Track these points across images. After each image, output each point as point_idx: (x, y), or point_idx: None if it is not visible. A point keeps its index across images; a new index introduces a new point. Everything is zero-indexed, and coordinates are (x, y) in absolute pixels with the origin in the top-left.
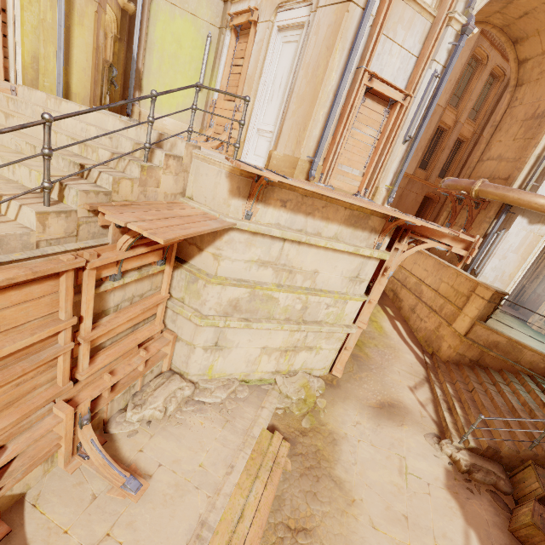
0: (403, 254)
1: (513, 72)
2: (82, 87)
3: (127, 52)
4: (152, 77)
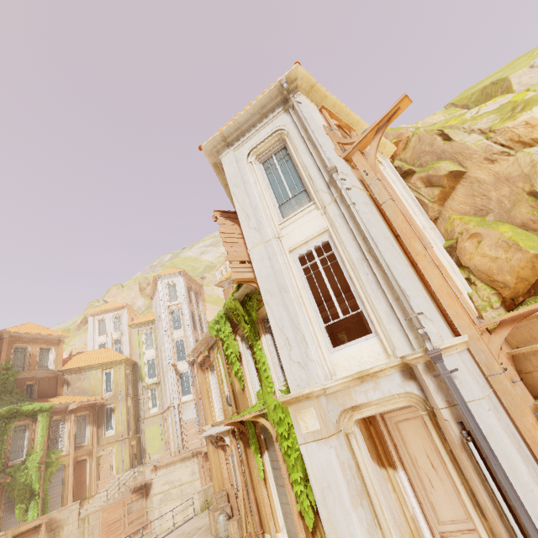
0: (201, 459)
1: None
2: (128, 466)
3: (140, 445)
4: (148, 447)
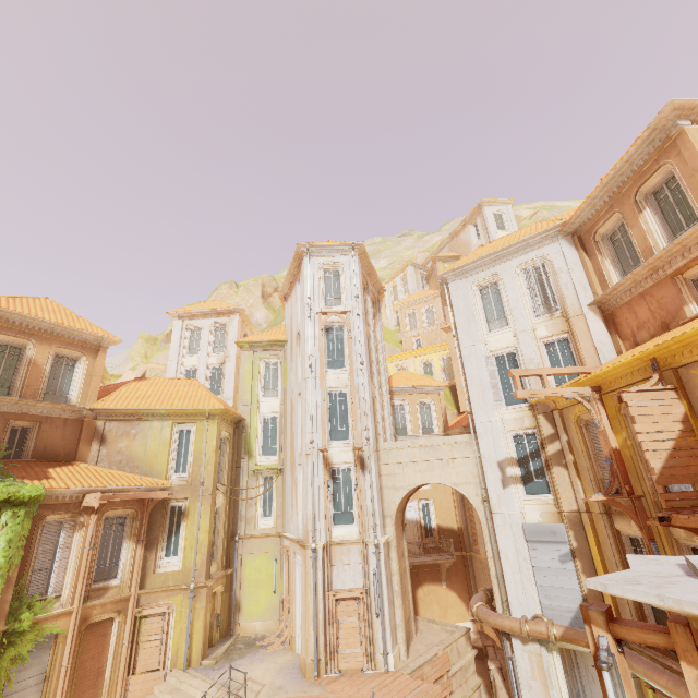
0: None
1: None
2: (197, 653)
3: (231, 592)
4: (245, 599)
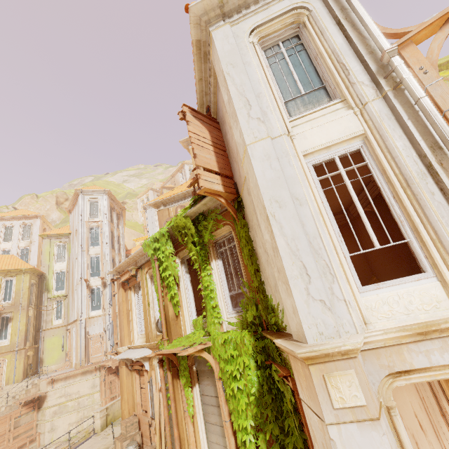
0: (104, 372)
1: None
2: (20, 377)
3: (37, 355)
4: (46, 357)
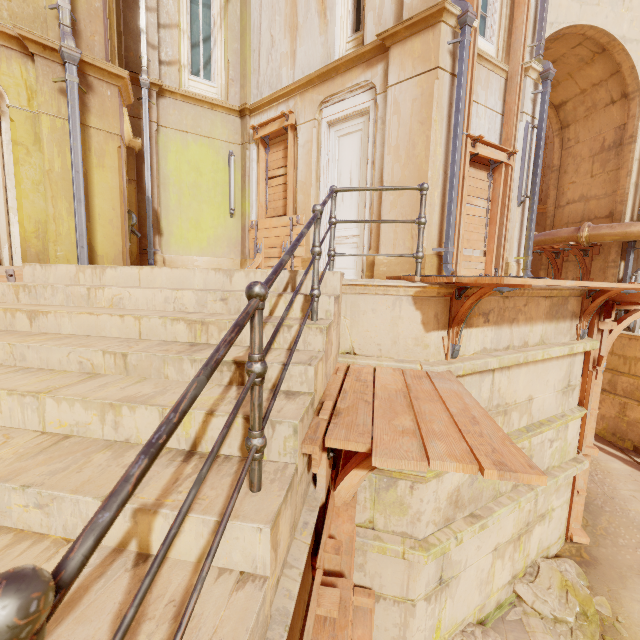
0: (611, 334)
1: (552, 118)
2: (110, 244)
3: (137, 194)
4: (171, 216)
